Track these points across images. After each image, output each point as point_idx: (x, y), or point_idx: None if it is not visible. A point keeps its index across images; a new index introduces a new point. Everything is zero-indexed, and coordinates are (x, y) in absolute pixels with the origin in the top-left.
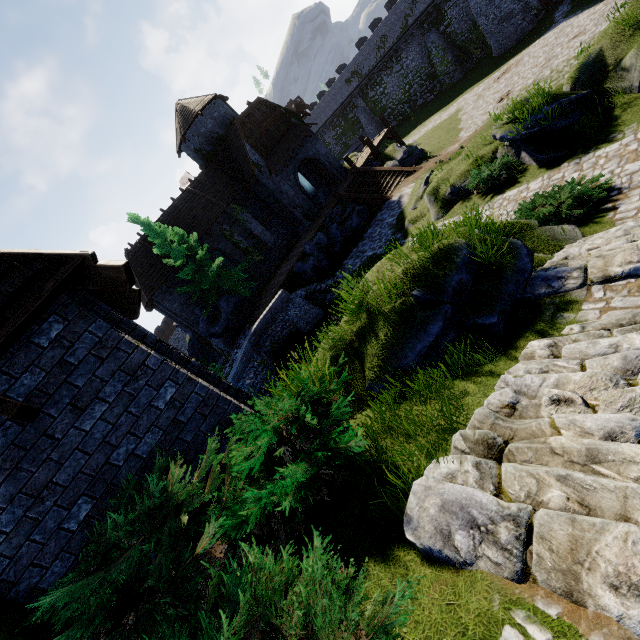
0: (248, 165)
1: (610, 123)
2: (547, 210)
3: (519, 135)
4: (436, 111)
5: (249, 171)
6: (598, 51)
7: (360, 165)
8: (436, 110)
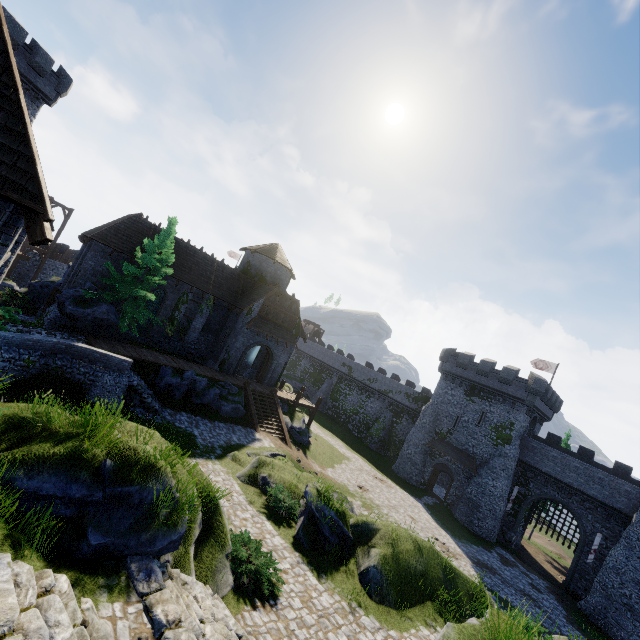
0: (249, 304)
1: (334, 568)
2: (244, 554)
3: (311, 504)
4: (345, 441)
5: (244, 306)
6: (378, 528)
7: (280, 395)
8: (346, 441)
